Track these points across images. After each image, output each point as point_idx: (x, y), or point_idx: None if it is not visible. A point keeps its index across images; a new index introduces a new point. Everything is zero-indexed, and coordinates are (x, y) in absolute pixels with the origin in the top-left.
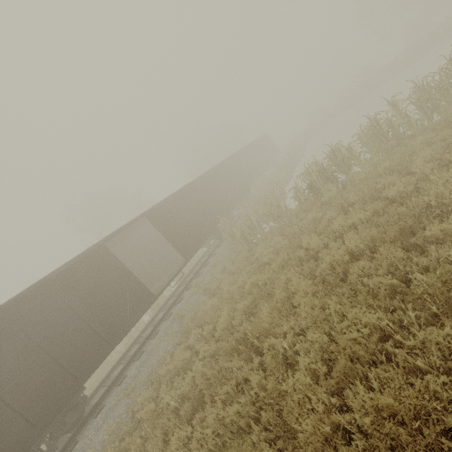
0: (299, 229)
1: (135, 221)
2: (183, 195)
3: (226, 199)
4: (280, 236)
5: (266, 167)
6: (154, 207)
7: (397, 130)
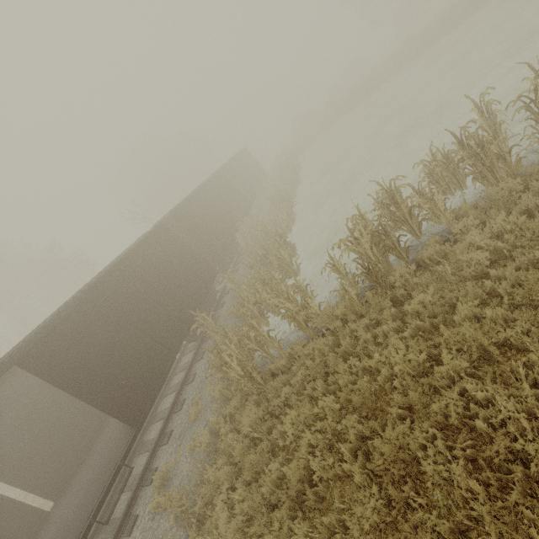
0: (363, 366)
1: None
2: (116, 282)
3: (200, 267)
4: (331, 396)
5: (252, 198)
6: (41, 333)
7: (506, 157)
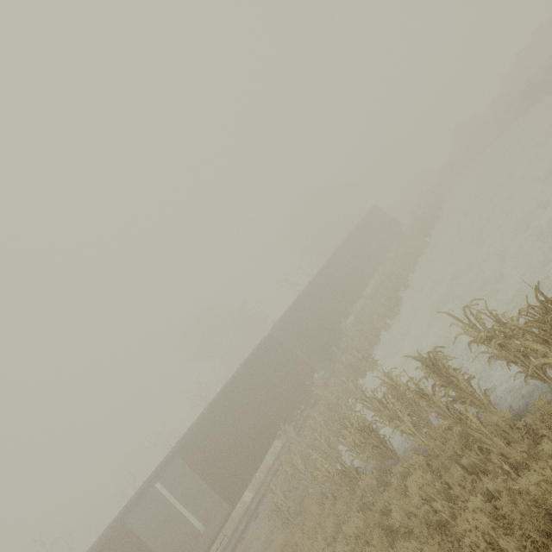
0: None
1: (162, 470)
2: (232, 394)
3: (298, 368)
4: None
5: (372, 270)
6: (188, 436)
7: (471, 397)
